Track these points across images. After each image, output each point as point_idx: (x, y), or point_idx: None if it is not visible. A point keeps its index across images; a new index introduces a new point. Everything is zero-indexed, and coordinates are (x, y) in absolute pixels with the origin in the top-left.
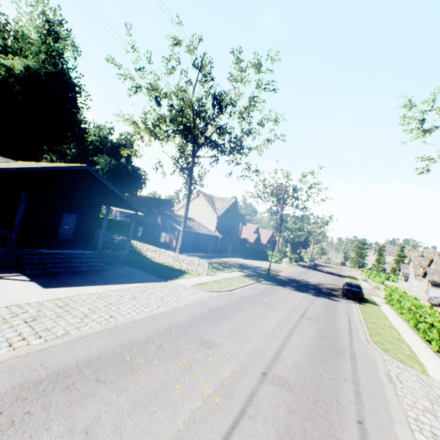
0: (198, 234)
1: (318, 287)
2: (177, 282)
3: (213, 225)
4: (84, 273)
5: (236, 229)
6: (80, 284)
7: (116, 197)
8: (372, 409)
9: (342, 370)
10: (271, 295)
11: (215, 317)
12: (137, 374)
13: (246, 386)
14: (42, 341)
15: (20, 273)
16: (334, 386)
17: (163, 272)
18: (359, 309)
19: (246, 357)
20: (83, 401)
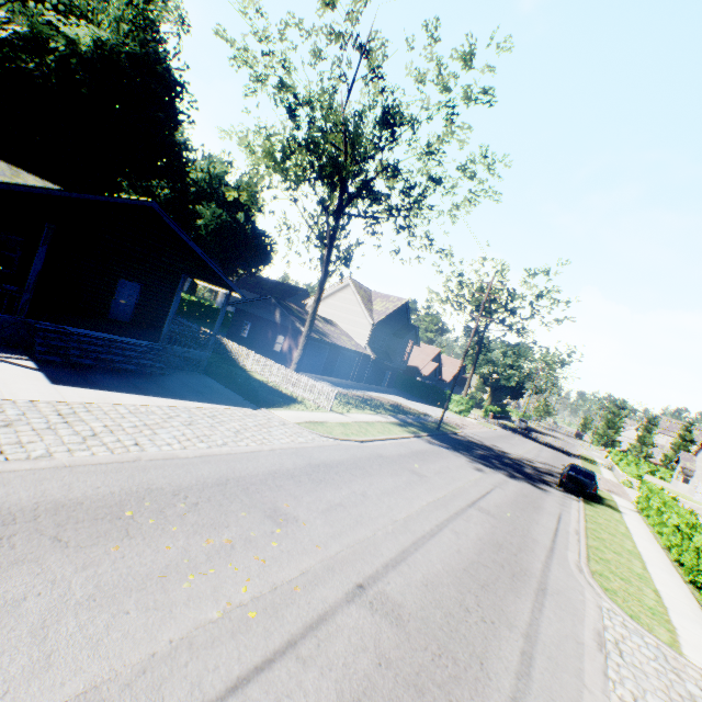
0: (336, 348)
1: (520, 464)
2: (275, 413)
3: (364, 337)
4: (129, 373)
5: (402, 349)
6: (113, 388)
7: (198, 262)
8: (547, 693)
9: (511, 610)
10: (430, 462)
11: (314, 478)
12: (129, 542)
13: (318, 601)
14: (1, 460)
15: (28, 357)
16: (485, 635)
17: (260, 395)
18: (583, 511)
19: (340, 553)
20: (10, 569)
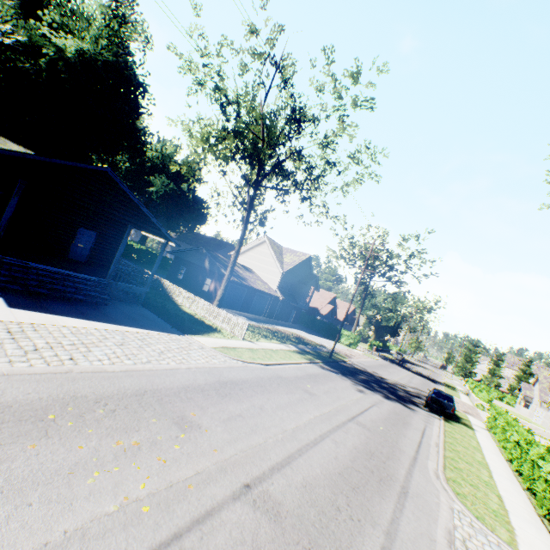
0: (252, 290)
1: (394, 388)
2: (196, 338)
3: (275, 283)
4: (78, 302)
5: (305, 293)
6: (61, 313)
7: (143, 217)
8: None
9: (376, 510)
10: (321, 383)
11: (221, 393)
12: (46, 441)
13: (207, 498)
14: None
15: None
16: (351, 532)
17: (186, 324)
18: (443, 428)
19: (233, 456)
20: None
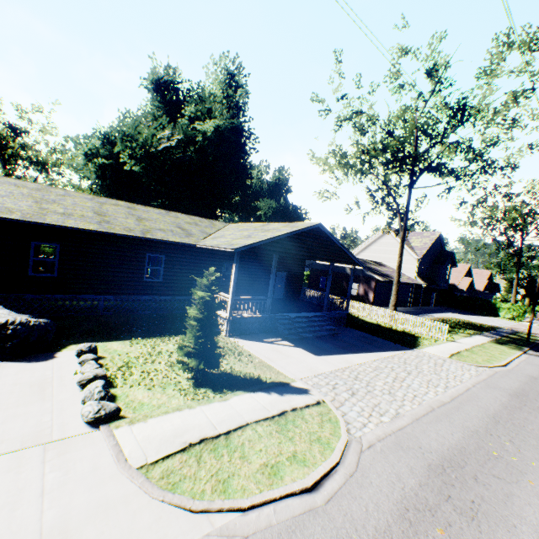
0: None
1: None
2: (425, 351)
3: (411, 270)
4: (324, 337)
5: (443, 273)
6: (336, 351)
7: (337, 252)
8: None
9: None
10: None
11: (532, 408)
12: (529, 477)
13: None
14: (388, 419)
15: (280, 338)
16: None
17: (393, 336)
18: None
19: None
20: (511, 501)
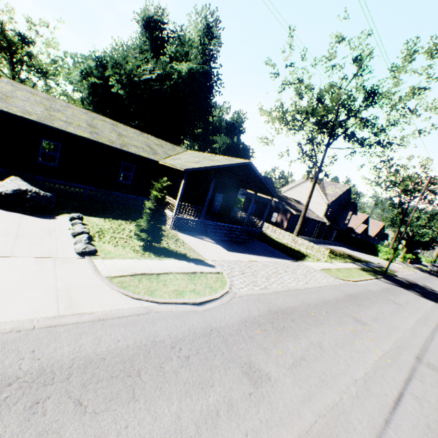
0: (306, 219)
1: None
2: (306, 263)
3: (321, 211)
4: (238, 243)
5: (345, 217)
6: (243, 252)
7: (261, 185)
8: None
9: None
10: (397, 296)
11: (354, 303)
12: (324, 326)
13: (406, 360)
14: (258, 288)
15: (207, 237)
16: None
17: (289, 252)
18: None
19: (396, 341)
20: (306, 331)
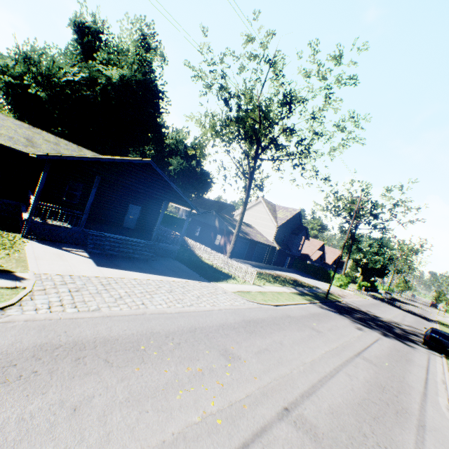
0: (253, 242)
1: (390, 326)
2: (219, 285)
3: (271, 235)
4: (135, 259)
5: (297, 242)
6: (127, 268)
7: (174, 193)
8: None
9: (398, 439)
10: (323, 322)
11: (247, 330)
12: (144, 366)
13: (259, 416)
14: (76, 311)
15: (84, 250)
16: None
17: (209, 273)
18: (446, 366)
19: (270, 383)
20: (85, 377)
